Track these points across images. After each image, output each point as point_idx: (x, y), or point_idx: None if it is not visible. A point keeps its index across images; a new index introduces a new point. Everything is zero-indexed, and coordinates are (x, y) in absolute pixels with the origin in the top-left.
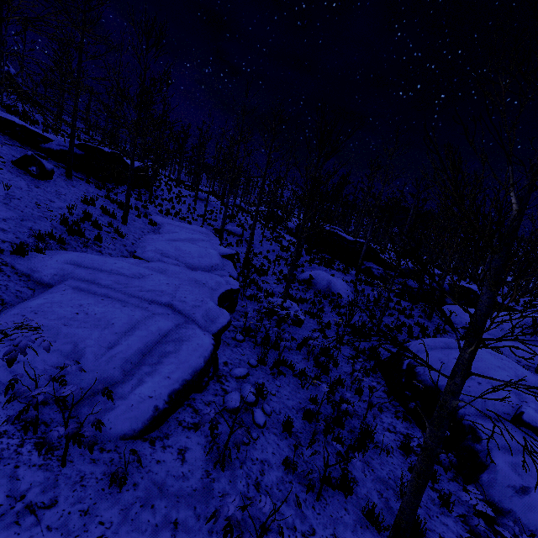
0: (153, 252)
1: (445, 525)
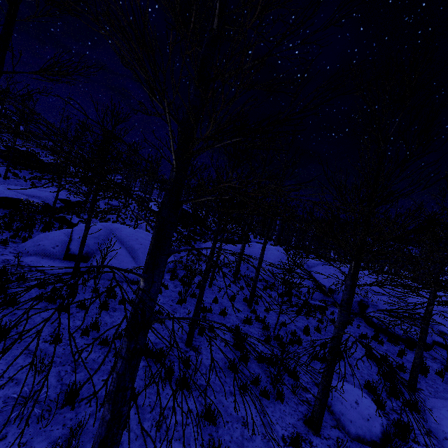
0: (0, 186)
1: (1, 237)
